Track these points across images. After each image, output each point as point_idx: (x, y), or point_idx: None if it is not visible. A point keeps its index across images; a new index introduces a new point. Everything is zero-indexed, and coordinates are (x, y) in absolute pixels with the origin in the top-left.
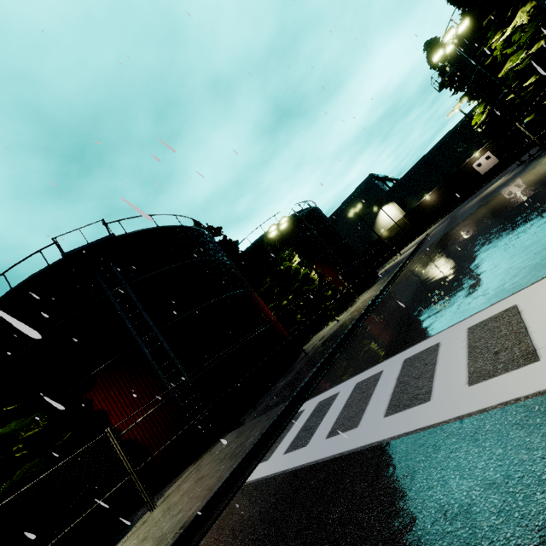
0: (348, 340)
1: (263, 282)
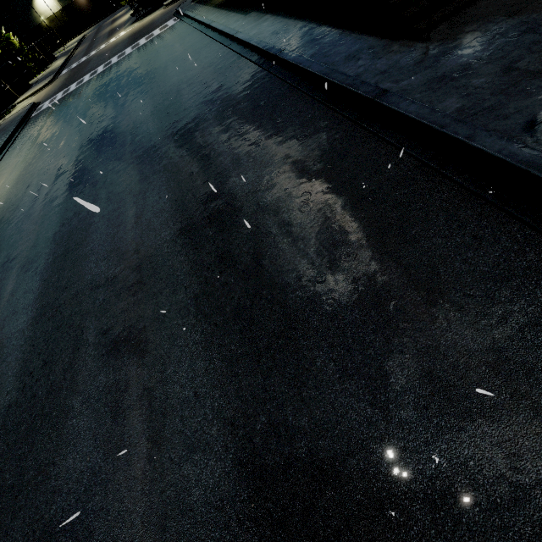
0: (65, 65)
1: None
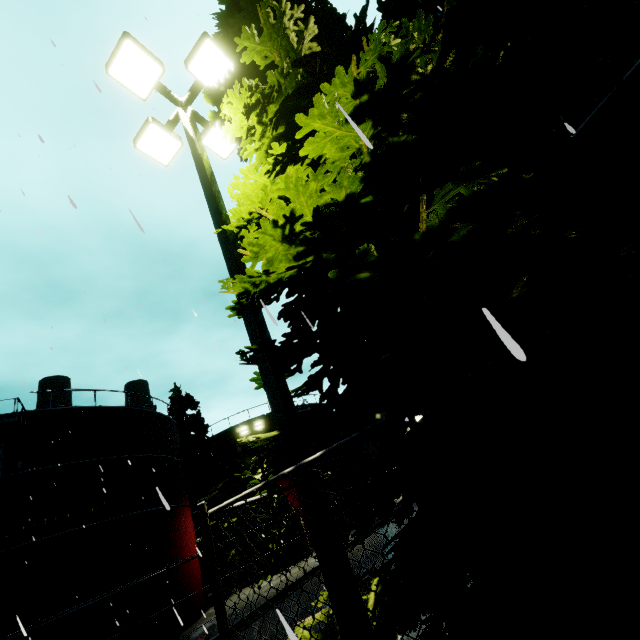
0: None
1: (213, 487)
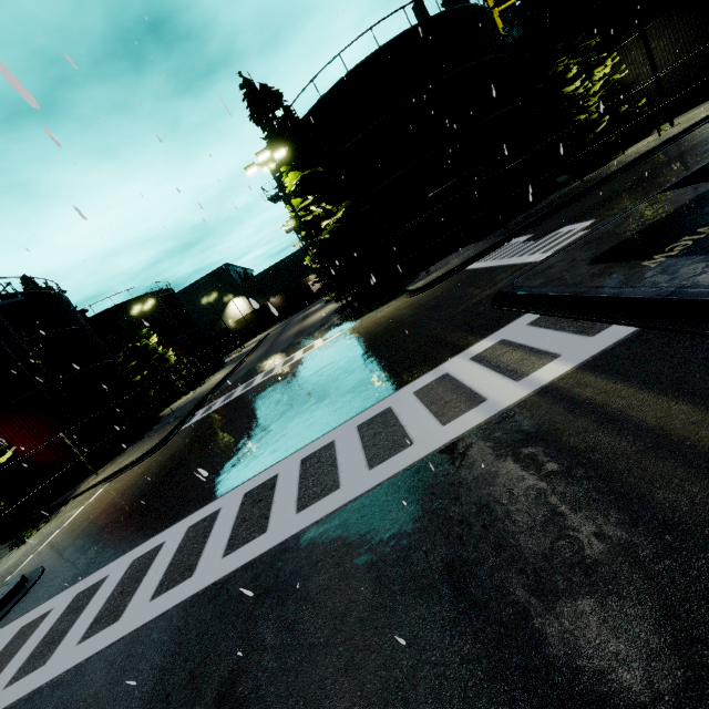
0: (214, 392)
1: (115, 356)
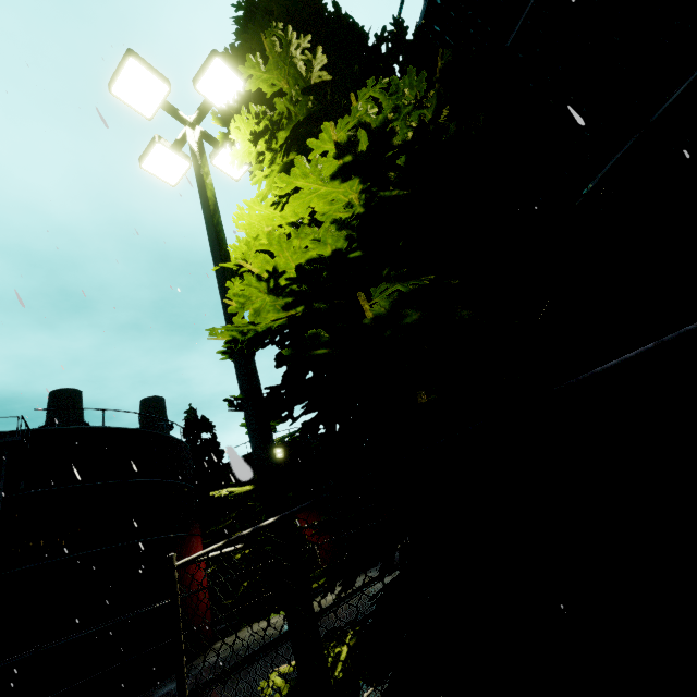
0: None
1: (226, 516)
